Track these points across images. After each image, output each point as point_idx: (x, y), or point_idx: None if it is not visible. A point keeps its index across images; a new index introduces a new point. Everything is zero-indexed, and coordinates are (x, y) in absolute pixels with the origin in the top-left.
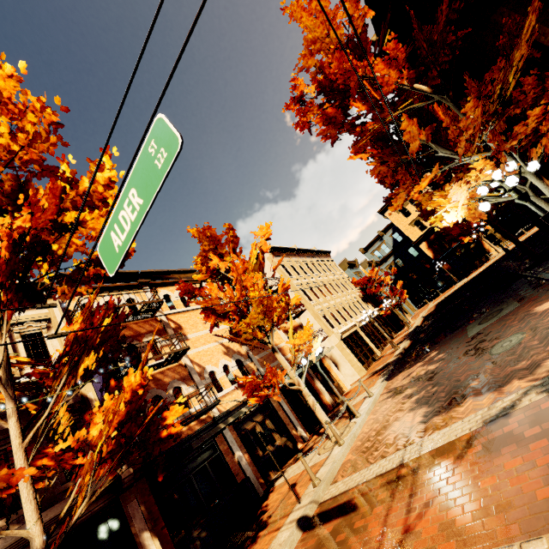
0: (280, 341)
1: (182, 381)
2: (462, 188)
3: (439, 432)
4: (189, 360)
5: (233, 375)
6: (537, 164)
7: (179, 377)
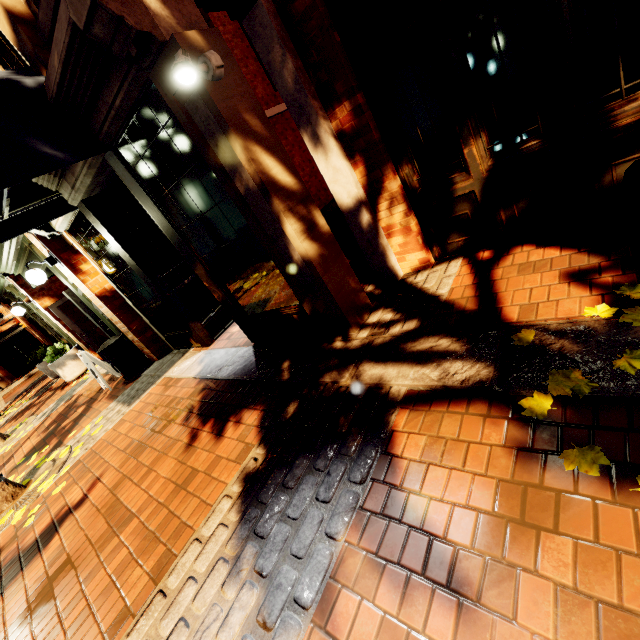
0: None
1: None
2: None
3: None
4: None
5: None
6: None
7: None
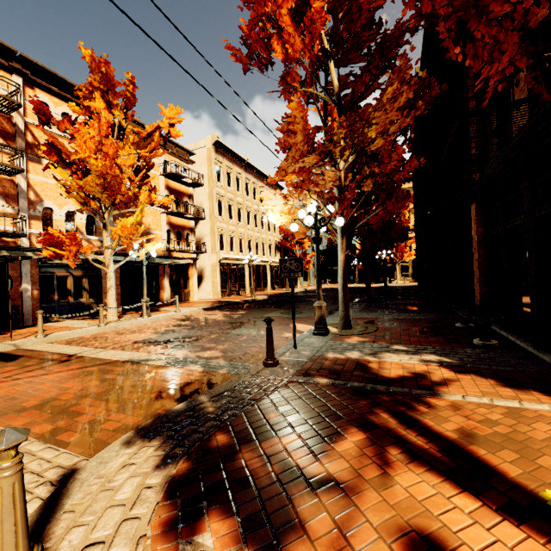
0: (156, 228)
1: (3, 196)
2: (274, 198)
3: (118, 351)
4: (25, 183)
5: (76, 225)
6: (341, 222)
7: (2, 190)
